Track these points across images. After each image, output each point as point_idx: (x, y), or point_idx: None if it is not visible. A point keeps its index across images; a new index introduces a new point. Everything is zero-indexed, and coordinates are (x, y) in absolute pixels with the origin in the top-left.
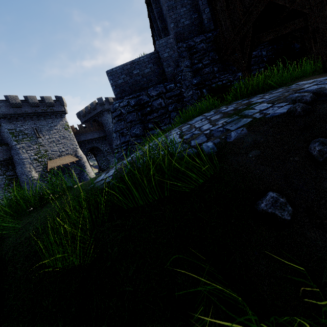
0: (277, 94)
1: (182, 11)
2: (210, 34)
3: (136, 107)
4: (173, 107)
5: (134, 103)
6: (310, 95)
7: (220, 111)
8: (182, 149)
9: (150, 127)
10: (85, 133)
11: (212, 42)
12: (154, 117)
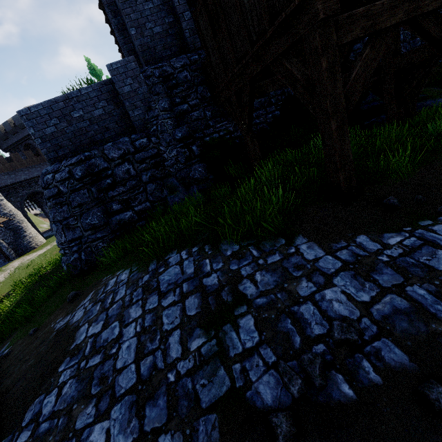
0: (270, 284)
1: (146, 8)
2: (195, 56)
3: (85, 179)
4: (150, 176)
5: (81, 174)
6: (298, 386)
7: (202, 274)
8: (128, 440)
9: (116, 209)
10: (13, 171)
11: (199, 69)
12: (120, 193)
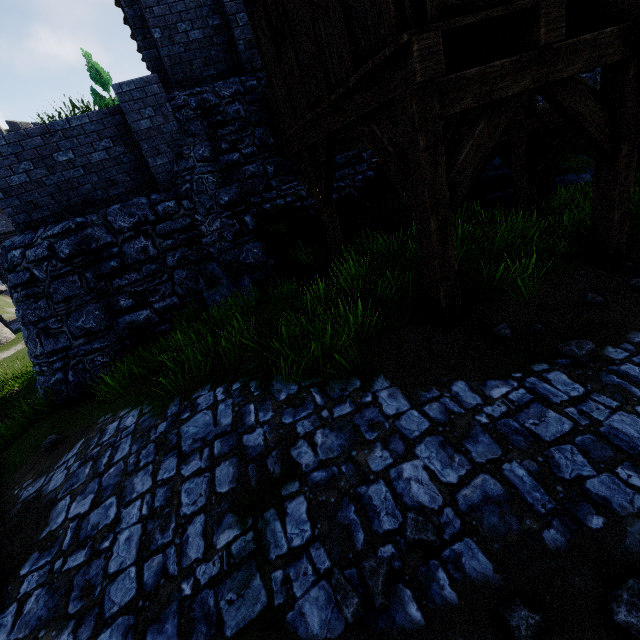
0: (334, 450)
1: None
2: (253, 81)
3: (76, 259)
4: (179, 258)
5: (68, 252)
6: (354, 608)
7: (243, 428)
8: None
9: (124, 306)
10: None
11: (259, 102)
12: (131, 282)
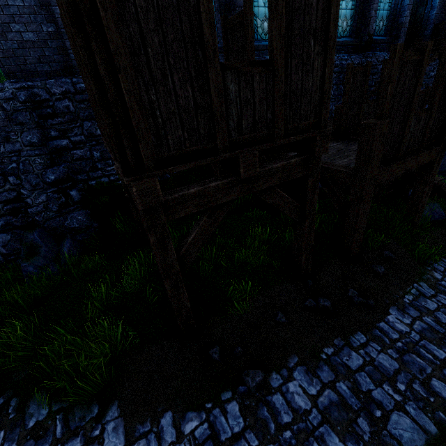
0: None
1: (12, 4)
2: (83, 84)
3: None
4: (4, 224)
5: None
6: None
7: None
8: None
9: None
10: None
11: (88, 101)
12: None
